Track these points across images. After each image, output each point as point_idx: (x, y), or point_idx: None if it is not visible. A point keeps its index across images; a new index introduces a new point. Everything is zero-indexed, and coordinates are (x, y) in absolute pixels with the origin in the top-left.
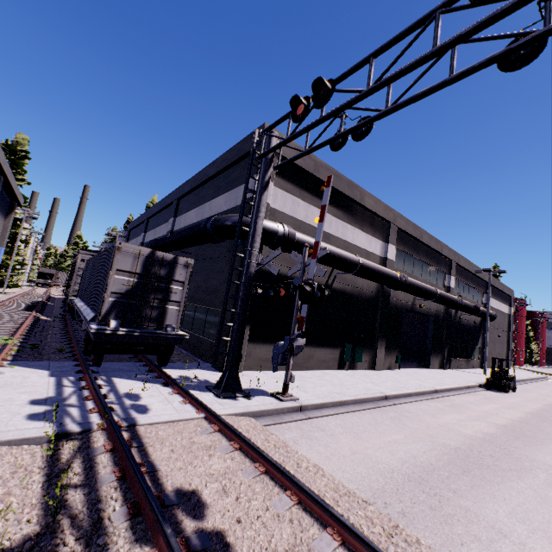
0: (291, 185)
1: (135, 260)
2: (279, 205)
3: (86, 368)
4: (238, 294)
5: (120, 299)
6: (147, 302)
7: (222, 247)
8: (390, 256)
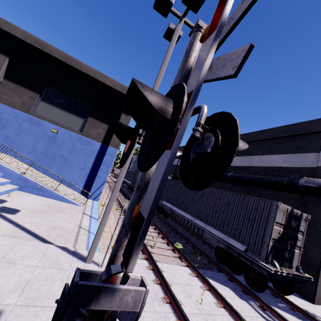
0: None
1: (283, 215)
2: None
3: (253, 293)
4: None
5: (274, 243)
6: (286, 246)
7: (287, 194)
8: None
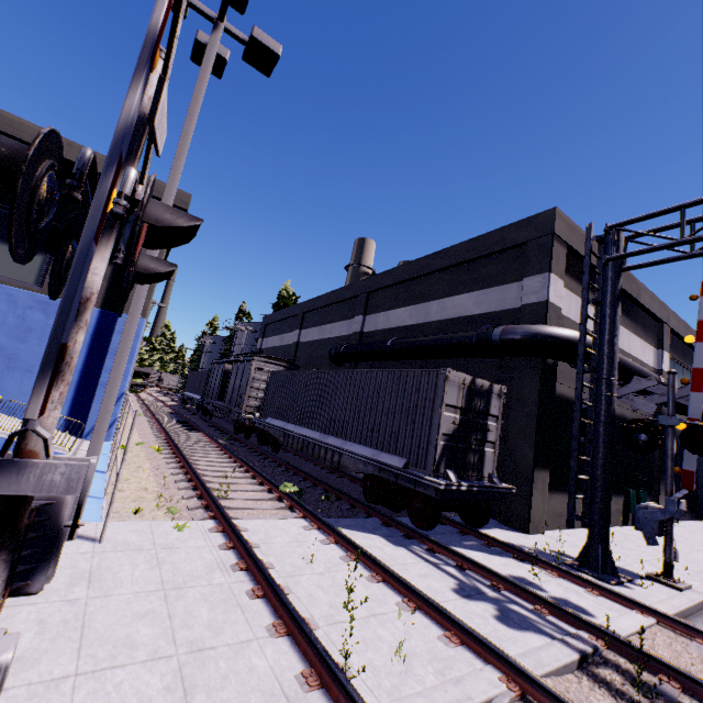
0: (574, 283)
1: (459, 392)
2: (565, 309)
3: (420, 533)
4: (598, 438)
5: (447, 442)
6: (469, 444)
7: (483, 362)
8: (665, 367)
